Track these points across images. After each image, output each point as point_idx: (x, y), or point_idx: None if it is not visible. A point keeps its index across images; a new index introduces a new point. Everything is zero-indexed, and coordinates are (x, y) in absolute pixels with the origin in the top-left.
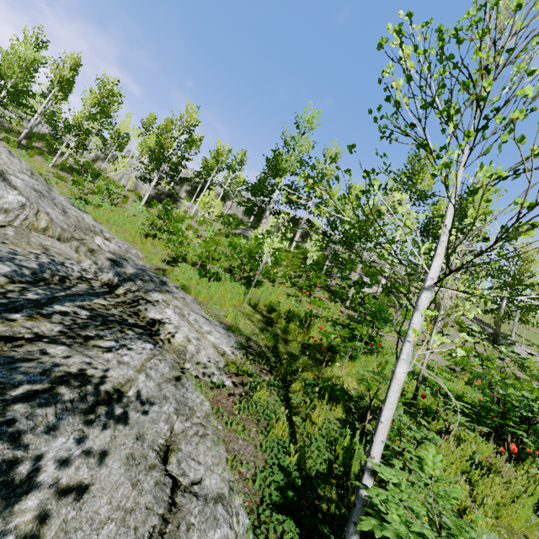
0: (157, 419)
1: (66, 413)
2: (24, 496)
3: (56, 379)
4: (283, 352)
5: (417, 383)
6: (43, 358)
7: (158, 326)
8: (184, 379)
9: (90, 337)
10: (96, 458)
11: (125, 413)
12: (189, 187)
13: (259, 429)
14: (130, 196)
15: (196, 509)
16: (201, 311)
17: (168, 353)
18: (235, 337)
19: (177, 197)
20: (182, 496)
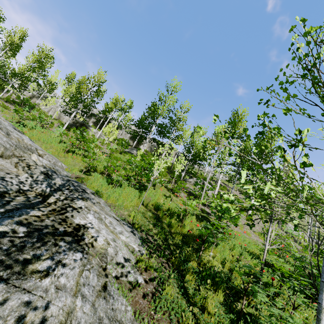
0: None
1: None
2: None
3: None
4: (171, 243)
5: (261, 265)
6: None
7: (83, 231)
8: (108, 285)
9: (28, 260)
10: None
11: None
12: (95, 119)
13: None
14: (55, 123)
15: None
16: (112, 212)
17: (92, 258)
18: (138, 233)
19: (87, 125)
20: None
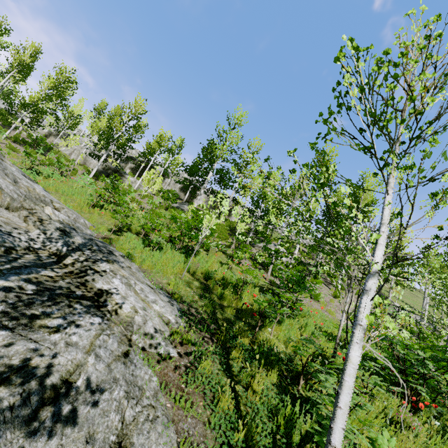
0: (107, 410)
1: (4, 427)
2: None
3: None
4: (220, 318)
5: (335, 345)
6: None
7: (106, 296)
8: (132, 353)
9: (36, 316)
10: None
11: (74, 409)
12: (133, 165)
13: (206, 403)
14: (79, 169)
15: None
16: (146, 279)
17: (115, 325)
18: (177, 304)
19: (122, 173)
20: None
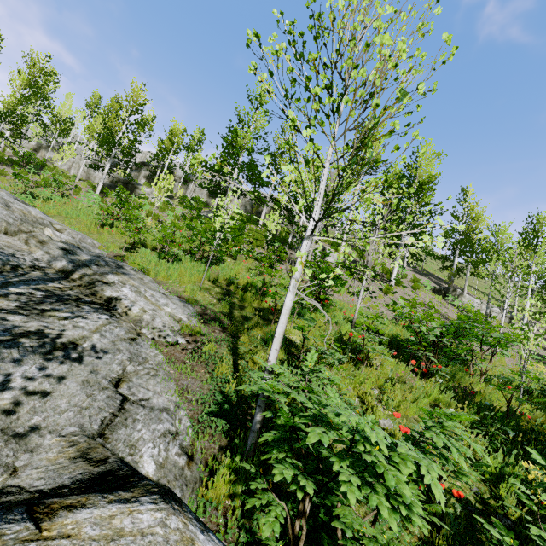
0: (110, 363)
1: (28, 353)
2: (1, 392)
3: (16, 334)
4: (238, 316)
5: (351, 327)
6: (3, 322)
7: (115, 302)
8: (139, 340)
9: (46, 310)
10: (56, 379)
11: (81, 357)
12: (148, 172)
13: (207, 371)
14: (82, 186)
15: (143, 412)
16: (160, 288)
17: (124, 322)
18: (192, 307)
19: (135, 184)
20: (130, 405)
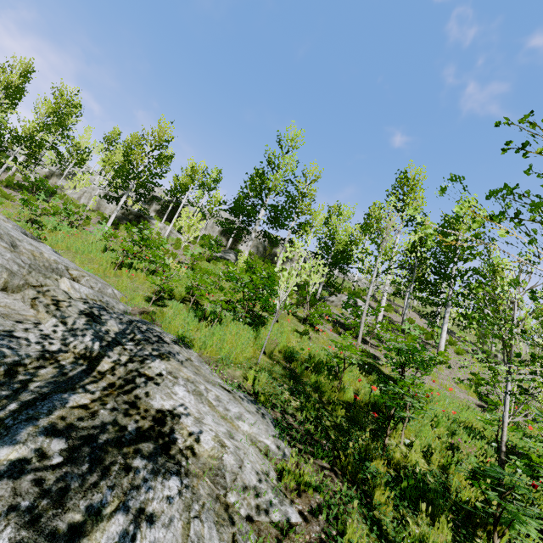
0: None
1: None
2: None
3: None
4: (329, 426)
5: (501, 455)
6: None
7: (171, 423)
8: (240, 542)
9: (77, 528)
10: None
11: None
12: (159, 206)
13: None
14: (92, 217)
15: None
16: (214, 374)
17: (198, 481)
18: (268, 413)
19: (147, 217)
20: None
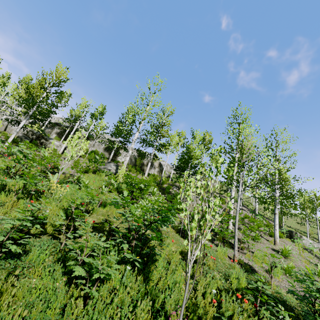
0: None
1: None
2: None
3: None
4: None
5: None
6: None
7: None
8: None
9: None
10: None
11: None
12: (59, 130)
13: None
14: None
15: None
16: None
17: None
18: None
19: (46, 137)
20: None
